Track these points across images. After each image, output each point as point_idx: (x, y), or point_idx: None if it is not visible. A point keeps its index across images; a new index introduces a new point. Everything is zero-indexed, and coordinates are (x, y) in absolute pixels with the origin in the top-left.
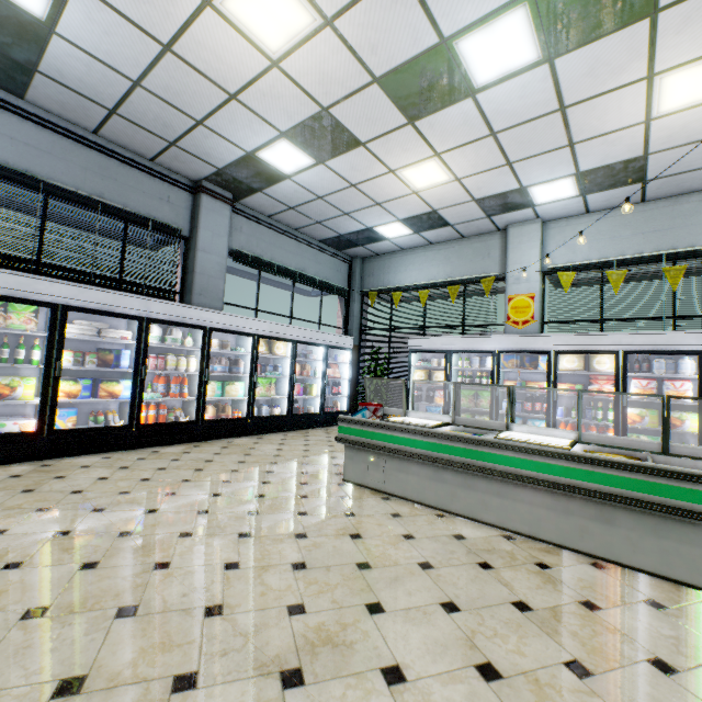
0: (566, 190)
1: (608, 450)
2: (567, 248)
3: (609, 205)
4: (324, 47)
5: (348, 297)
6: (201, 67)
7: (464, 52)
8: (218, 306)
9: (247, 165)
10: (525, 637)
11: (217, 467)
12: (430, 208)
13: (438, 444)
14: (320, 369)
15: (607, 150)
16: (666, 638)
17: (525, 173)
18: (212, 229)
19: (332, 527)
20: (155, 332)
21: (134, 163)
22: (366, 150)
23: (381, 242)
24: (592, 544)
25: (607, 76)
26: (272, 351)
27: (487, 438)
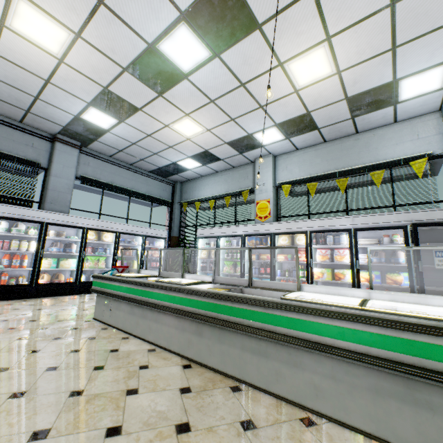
0: (276, 135)
1: (224, 287)
2: (288, 171)
3: (307, 144)
4: (84, 50)
5: (171, 206)
6: (19, 63)
7: (166, 51)
8: (66, 210)
9: (79, 123)
10: (38, 414)
11: (14, 312)
12: (203, 149)
13: (131, 288)
14: (141, 250)
15: (284, 110)
16: (152, 412)
17: (246, 125)
18: (63, 163)
19: (28, 346)
20: (2, 225)
21: (7, 124)
22: (144, 113)
23: (187, 172)
24: (193, 351)
25: (256, 64)
26: (101, 239)
27: (151, 281)
